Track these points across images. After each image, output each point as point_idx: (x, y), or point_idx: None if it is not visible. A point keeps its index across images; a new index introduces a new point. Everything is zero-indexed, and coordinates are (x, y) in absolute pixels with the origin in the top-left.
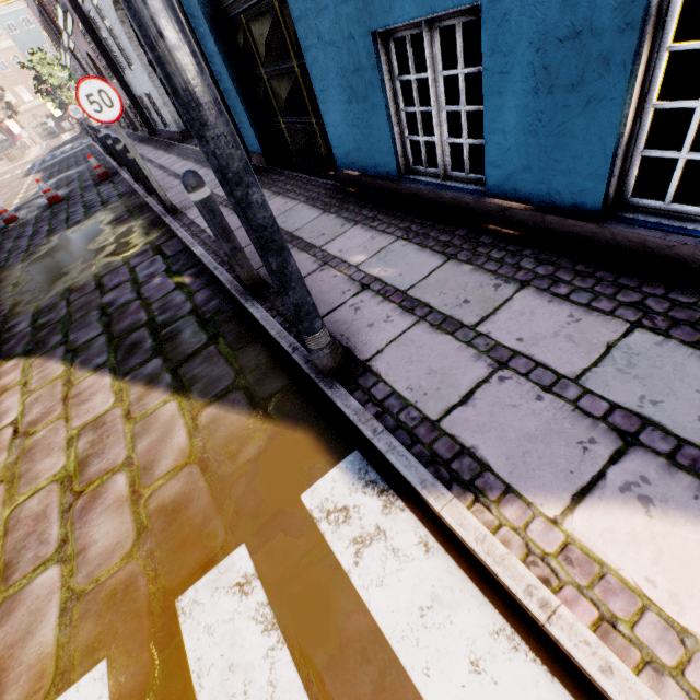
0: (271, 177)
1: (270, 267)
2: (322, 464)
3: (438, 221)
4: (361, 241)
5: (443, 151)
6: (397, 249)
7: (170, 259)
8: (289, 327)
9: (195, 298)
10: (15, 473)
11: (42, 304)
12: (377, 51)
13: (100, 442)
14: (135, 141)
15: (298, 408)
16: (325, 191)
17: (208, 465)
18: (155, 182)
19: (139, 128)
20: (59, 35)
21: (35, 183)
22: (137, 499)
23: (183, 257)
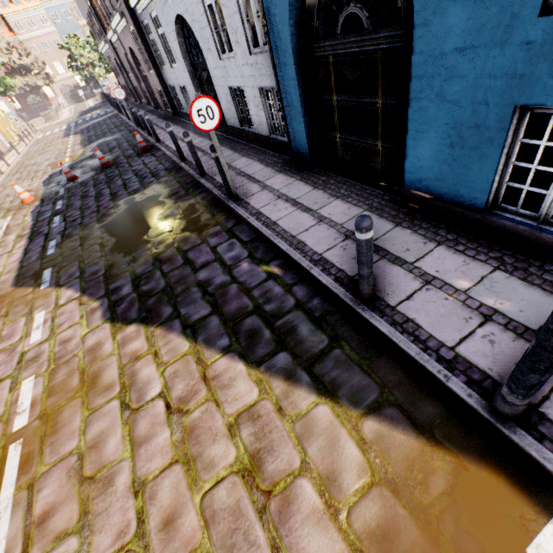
0: (320, 178)
1: (551, 359)
2: (531, 515)
3: (530, 257)
4: (454, 264)
5: (551, 203)
6: (501, 281)
7: (248, 245)
8: (424, 348)
9: (294, 291)
10: (187, 454)
11: (136, 270)
12: (511, 119)
13: (264, 436)
14: (159, 118)
15: (469, 440)
16: (386, 203)
17: (398, 489)
18: (229, 176)
19: (162, 108)
20: (103, 30)
21: (78, 144)
22: (335, 513)
23: (261, 245)
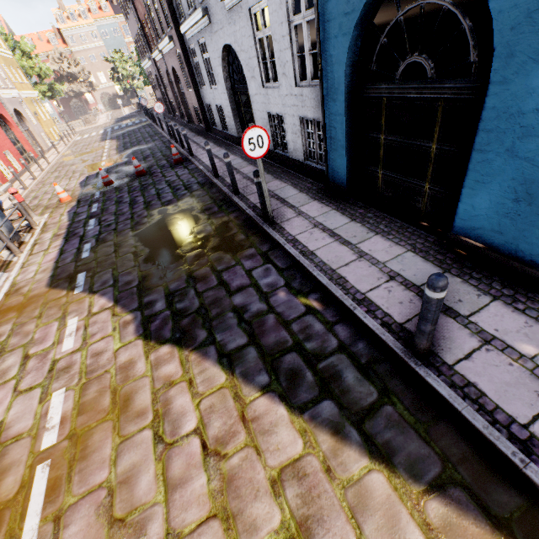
0: (357, 210)
1: None
2: None
3: None
4: (515, 324)
5: None
6: None
7: (284, 273)
8: (492, 422)
9: (336, 331)
10: (226, 508)
11: (170, 285)
12: None
13: (311, 501)
14: (192, 132)
15: None
16: (430, 245)
17: None
18: (268, 201)
19: (196, 123)
20: (149, 49)
21: (114, 149)
22: None
23: (298, 274)
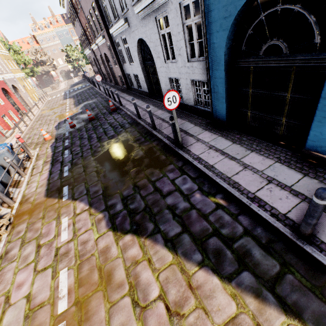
0: (235, 136)
1: None
2: None
3: None
4: None
5: None
6: None
7: (196, 180)
8: None
9: (239, 220)
10: None
11: (123, 192)
12: None
13: None
14: (119, 91)
15: None
16: (290, 157)
17: None
18: (179, 134)
19: (120, 85)
20: (89, 43)
21: (72, 104)
22: None
23: (205, 181)
